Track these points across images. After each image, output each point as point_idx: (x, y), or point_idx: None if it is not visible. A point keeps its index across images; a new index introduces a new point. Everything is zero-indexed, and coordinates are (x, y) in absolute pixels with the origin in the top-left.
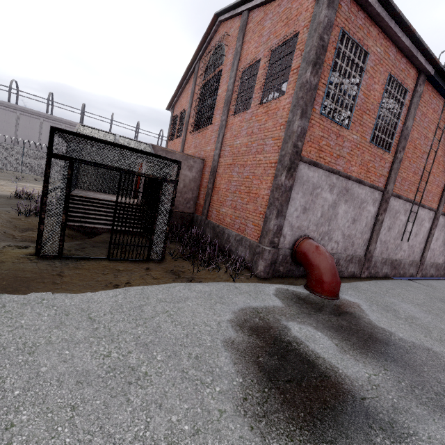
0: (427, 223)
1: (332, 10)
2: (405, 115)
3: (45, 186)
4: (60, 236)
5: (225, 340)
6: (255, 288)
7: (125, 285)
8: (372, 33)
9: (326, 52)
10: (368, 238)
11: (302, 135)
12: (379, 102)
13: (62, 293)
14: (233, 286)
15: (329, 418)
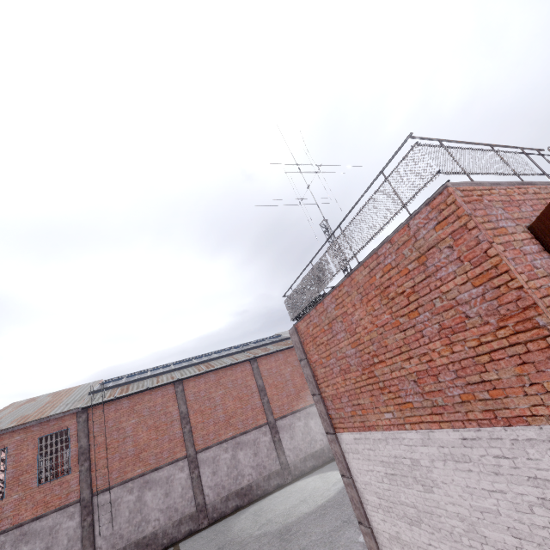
0: (181, 473)
1: None
2: (78, 440)
3: None
4: None
5: None
6: None
7: None
8: (6, 436)
9: None
10: (80, 547)
11: None
12: (36, 458)
13: None
14: None
15: None
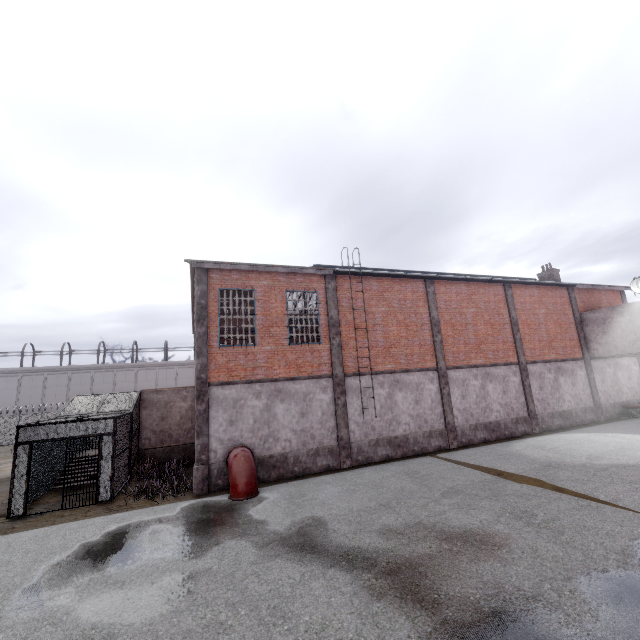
0: (431, 385)
1: (203, 285)
2: (326, 309)
3: (13, 466)
4: (24, 499)
5: (85, 542)
6: (171, 506)
7: (55, 525)
8: (252, 276)
9: (207, 309)
10: (334, 425)
11: (204, 368)
12: (285, 313)
13: (5, 537)
14: (152, 508)
15: (94, 565)
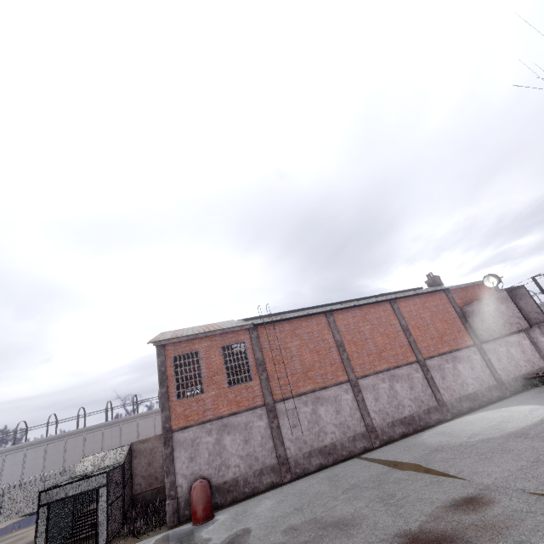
0: (347, 395)
1: (162, 356)
2: (253, 353)
3: (36, 525)
4: None
5: None
6: (149, 540)
7: None
8: (196, 342)
9: (166, 373)
10: (272, 445)
11: (167, 419)
12: (223, 363)
13: None
14: None
15: None
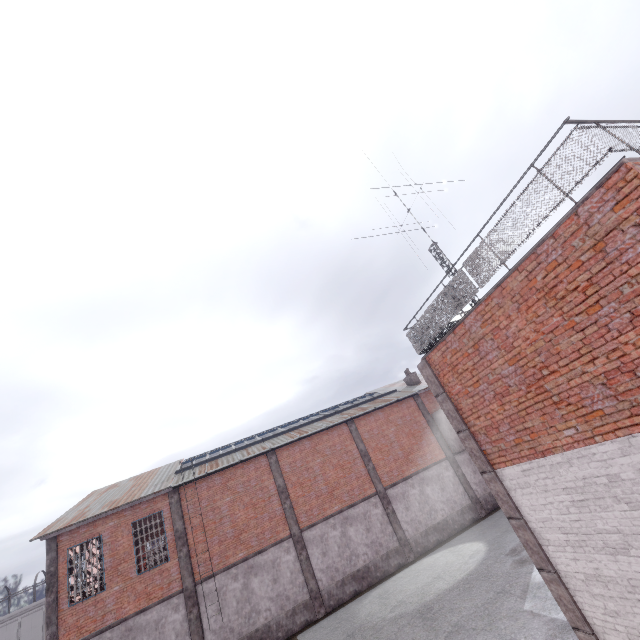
0: (288, 555)
1: (52, 552)
2: (172, 523)
3: None
4: None
5: None
6: None
7: None
8: (100, 523)
9: (56, 574)
10: None
11: (53, 637)
12: (132, 545)
13: None
14: None
15: None
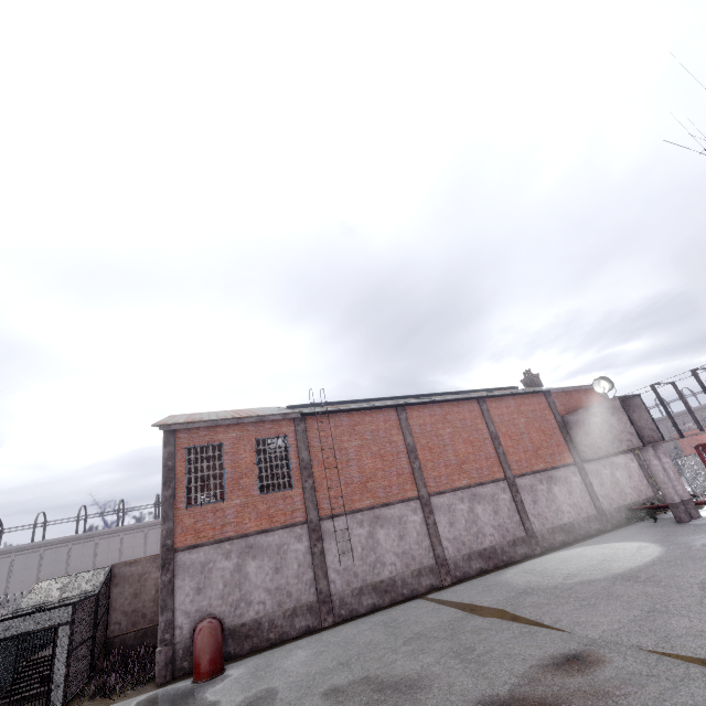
0: (414, 516)
1: (170, 446)
2: (297, 451)
3: None
4: None
5: None
6: (127, 702)
7: None
8: (221, 430)
9: (174, 470)
10: (312, 577)
11: (170, 533)
12: (255, 462)
13: None
14: None
15: None
